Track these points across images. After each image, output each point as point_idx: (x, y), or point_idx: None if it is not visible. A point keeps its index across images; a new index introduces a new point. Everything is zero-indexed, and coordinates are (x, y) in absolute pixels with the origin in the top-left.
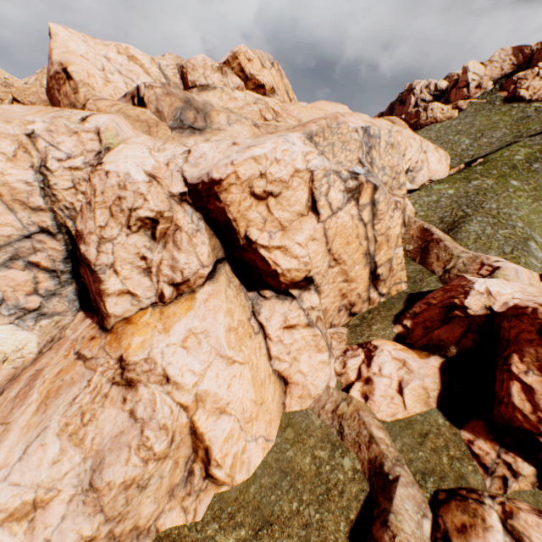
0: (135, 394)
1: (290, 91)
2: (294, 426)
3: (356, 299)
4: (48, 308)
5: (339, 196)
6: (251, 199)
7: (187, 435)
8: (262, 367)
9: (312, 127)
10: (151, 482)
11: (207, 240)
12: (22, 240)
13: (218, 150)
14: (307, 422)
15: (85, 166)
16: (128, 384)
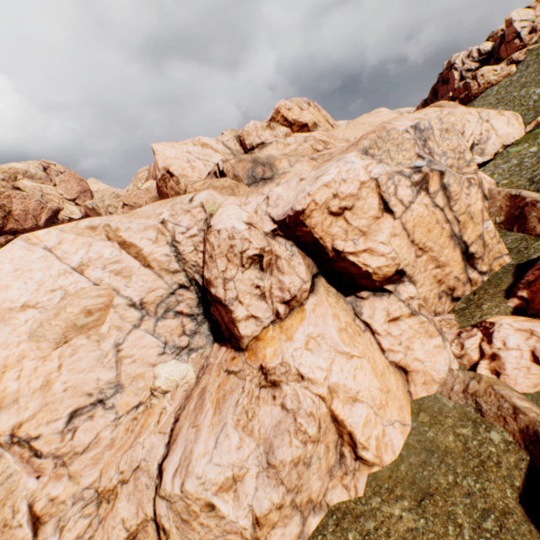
0: (281, 391)
1: (329, 119)
2: (426, 410)
3: (454, 283)
4: (194, 344)
5: (407, 192)
6: (330, 217)
7: (330, 423)
8: (378, 360)
9: (364, 143)
10: (312, 461)
11: (301, 261)
12: (169, 297)
13: (289, 189)
14: (439, 405)
15: (199, 232)
16: (273, 385)
